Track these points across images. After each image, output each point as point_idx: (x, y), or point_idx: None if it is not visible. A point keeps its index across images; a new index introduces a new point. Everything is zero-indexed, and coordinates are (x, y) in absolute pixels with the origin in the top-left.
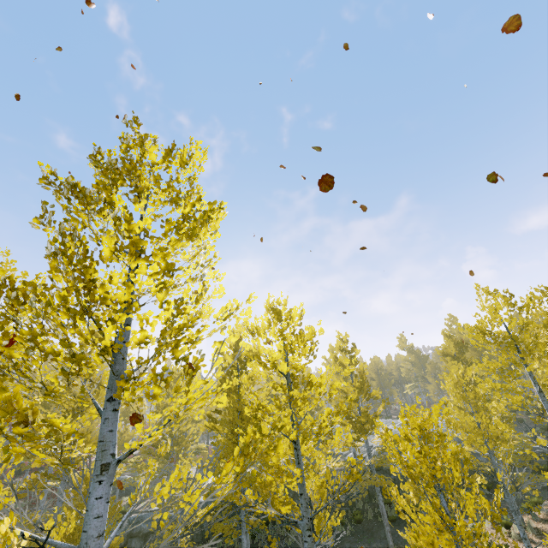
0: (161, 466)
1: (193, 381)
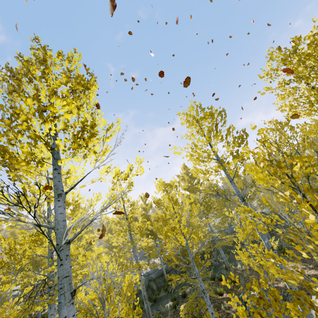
0: (130, 257)
1: (138, 208)
